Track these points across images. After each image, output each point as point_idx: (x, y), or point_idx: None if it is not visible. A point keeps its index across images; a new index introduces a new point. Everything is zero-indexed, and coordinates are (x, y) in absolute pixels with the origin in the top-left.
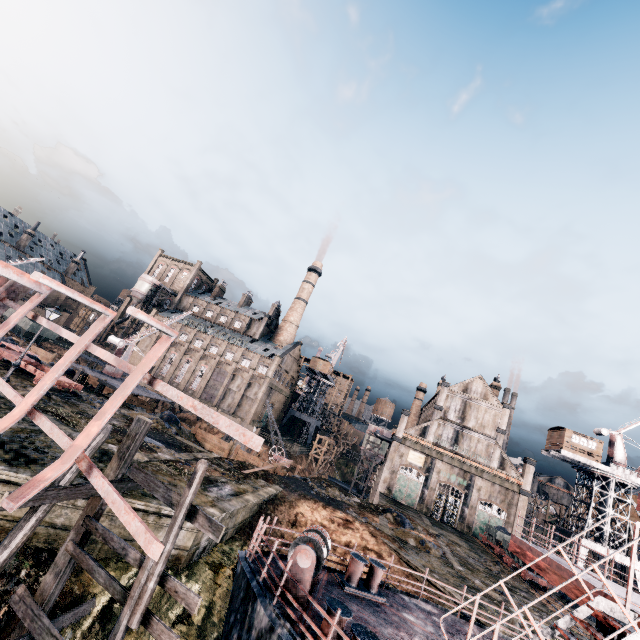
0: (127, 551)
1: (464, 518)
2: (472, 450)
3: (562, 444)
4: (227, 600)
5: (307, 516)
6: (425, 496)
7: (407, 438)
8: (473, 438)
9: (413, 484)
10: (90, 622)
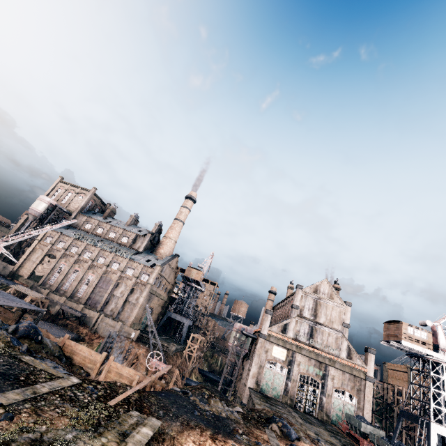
0: None
1: (323, 406)
2: (324, 343)
3: (401, 335)
4: None
5: None
6: (289, 388)
7: (271, 335)
8: (324, 332)
9: (278, 377)
10: None
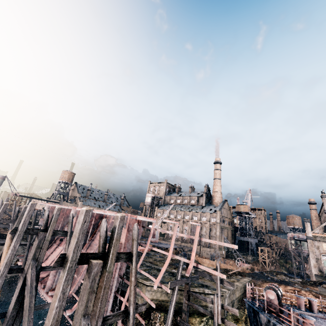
0: (206, 299)
1: None
2: None
3: None
4: None
5: None
6: None
7: (315, 236)
8: None
9: None
10: None
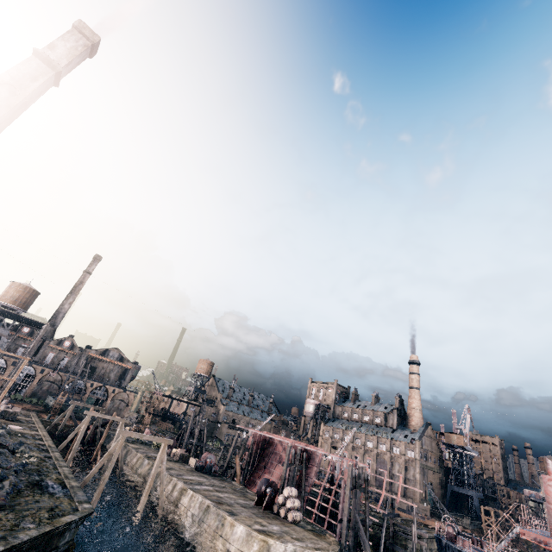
0: (406, 528)
1: None
2: None
3: None
4: None
5: None
6: None
7: None
8: None
9: None
10: None
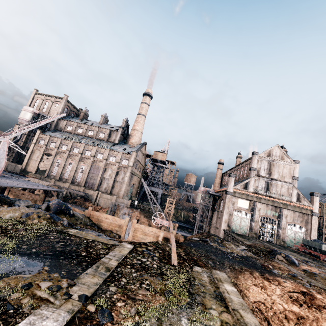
0: None
1: (279, 236)
2: (278, 193)
3: None
4: None
5: (270, 305)
6: (253, 226)
7: (236, 191)
8: (278, 185)
9: (244, 220)
10: None
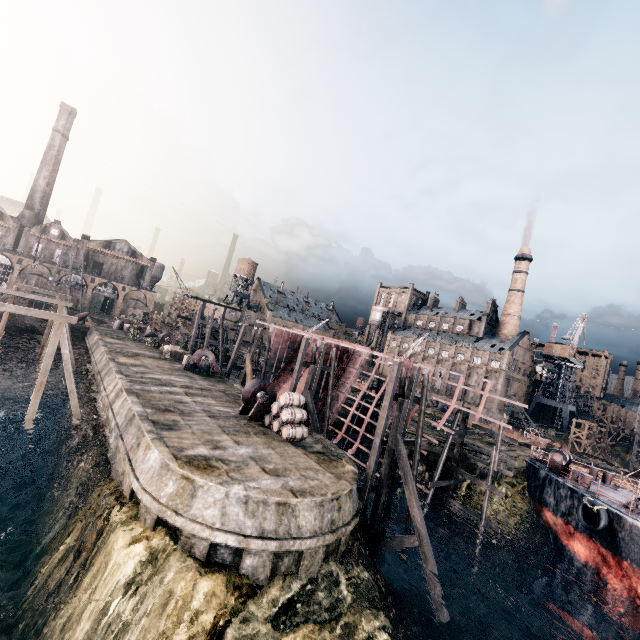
0: (482, 450)
1: None
2: None
3: None
4: (523, 501)
5: None
6: None
7: None
8: None
9: None
10: (464, 489)
